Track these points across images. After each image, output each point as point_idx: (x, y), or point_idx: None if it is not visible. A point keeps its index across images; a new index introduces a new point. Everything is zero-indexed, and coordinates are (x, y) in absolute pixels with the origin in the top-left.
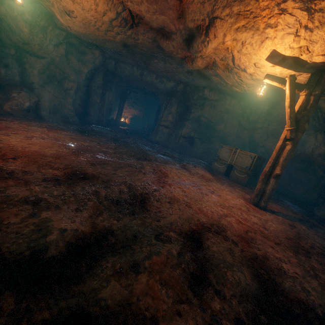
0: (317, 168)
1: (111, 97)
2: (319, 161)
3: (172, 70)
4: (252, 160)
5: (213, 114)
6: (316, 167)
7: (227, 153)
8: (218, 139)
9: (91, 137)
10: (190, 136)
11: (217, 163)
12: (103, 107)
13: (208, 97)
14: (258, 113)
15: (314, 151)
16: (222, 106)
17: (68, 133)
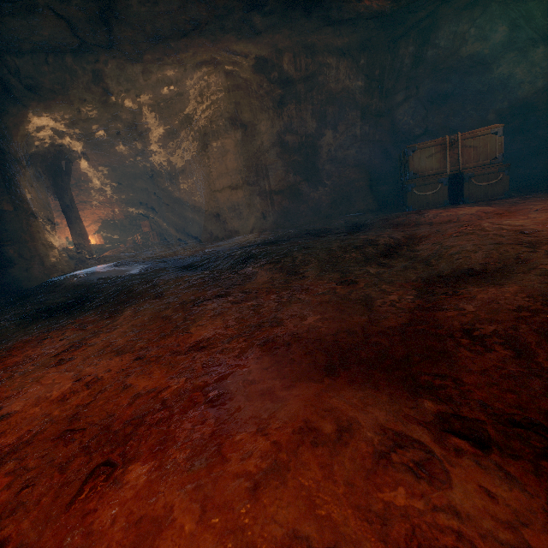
0: (545, 114)
1: (33, 189)
2: (546, 100)
3: (200, 18)
4: (502, 138)
5: (307, 116)
6: (541, 114)
7: (432, 157)
8: (338, 163)
9: (146, 298)
10: (289, 184)
11: (417, 190)
12: (33, 220)
13: (295, 73)
14: (394, 71)
15: (535, 85)
16: (322, 89)
17: (49, 347)
